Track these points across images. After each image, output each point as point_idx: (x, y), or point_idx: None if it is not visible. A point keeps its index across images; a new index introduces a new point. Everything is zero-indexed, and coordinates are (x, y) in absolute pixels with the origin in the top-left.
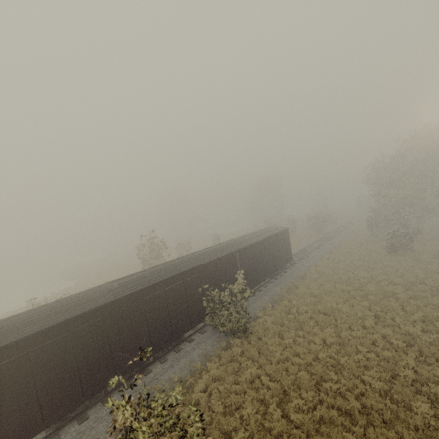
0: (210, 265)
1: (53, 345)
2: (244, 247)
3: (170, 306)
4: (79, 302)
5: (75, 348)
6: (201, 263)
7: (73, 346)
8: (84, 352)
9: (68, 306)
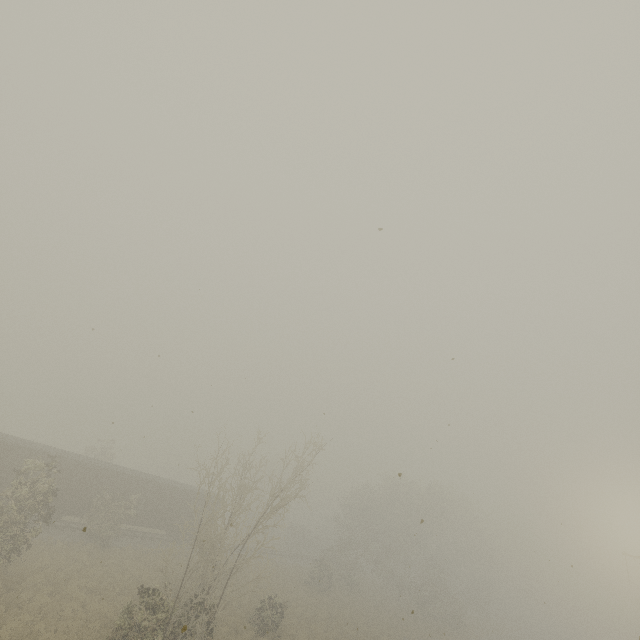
0: (123, 477)
1: (0, 453)
2: (162, 484)
3: (72, 483)
4: (28, 442)
5: (5, 464)
6: (118, 470)
7: (6, 461)
8: (6, 470)
9: (22, 440)
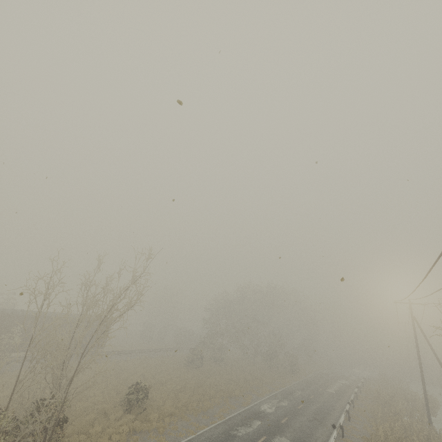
0: (6, 316)
1: None
2: (49, 316)
3: None
4: None
5: None
6: None
7: None
8: None
9: None
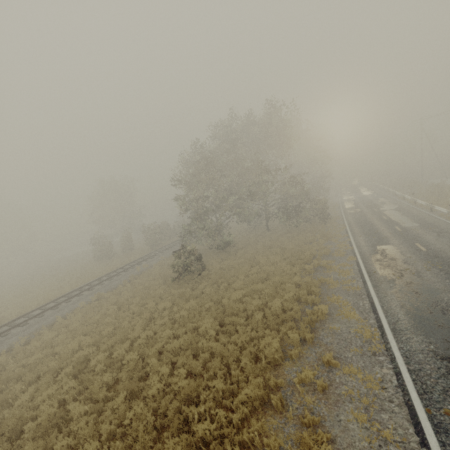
0: None
1: None
2: None
3: None
4: None
5: None
6: None
7: None
8: None
9: None
